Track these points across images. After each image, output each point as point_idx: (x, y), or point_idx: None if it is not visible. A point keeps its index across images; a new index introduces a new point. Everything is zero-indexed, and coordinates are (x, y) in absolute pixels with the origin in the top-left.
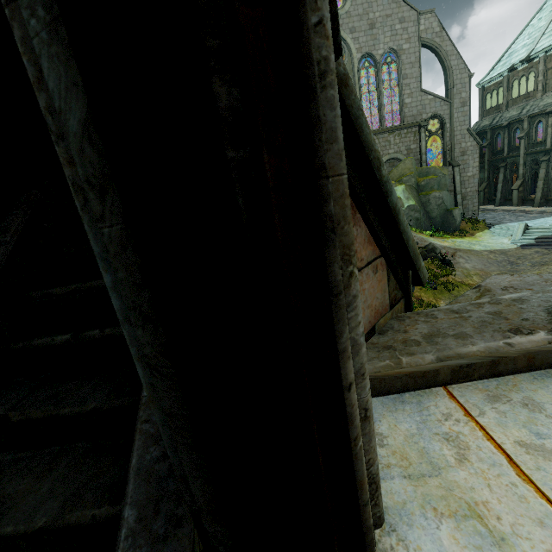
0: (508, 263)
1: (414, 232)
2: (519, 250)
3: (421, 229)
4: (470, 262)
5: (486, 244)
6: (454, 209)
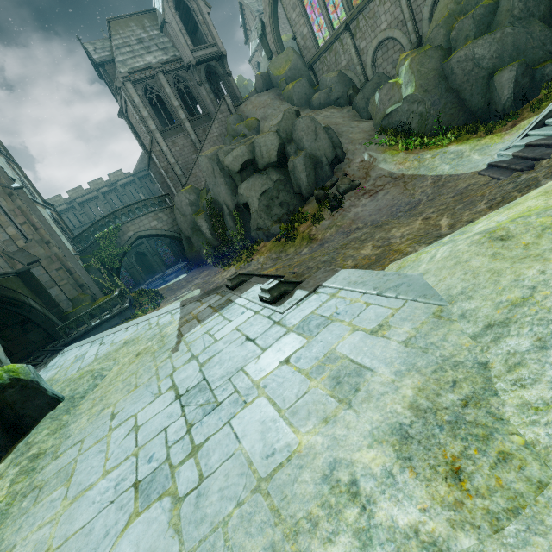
0: (409, 208)
1: (384, 148)
2: (469, 178)
3: (422, 133)
4: (368, 205)
5: (472, 158)
6: (499, 71)
